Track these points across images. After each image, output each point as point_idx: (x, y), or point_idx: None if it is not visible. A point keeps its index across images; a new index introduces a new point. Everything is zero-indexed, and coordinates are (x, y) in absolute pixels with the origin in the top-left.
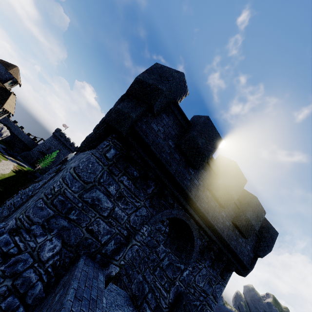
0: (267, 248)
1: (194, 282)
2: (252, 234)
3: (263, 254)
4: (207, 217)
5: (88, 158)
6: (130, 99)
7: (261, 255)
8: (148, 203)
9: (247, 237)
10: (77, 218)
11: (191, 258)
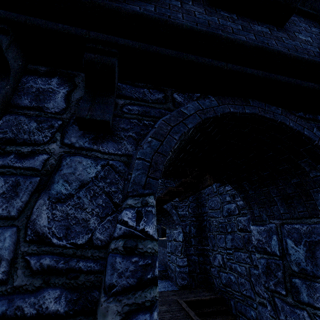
0: None
1: None
2: None
3: None
4: (279, 51)
5: None
6: None
7: None
8: (81, 134)
9: None
10: None
11: None
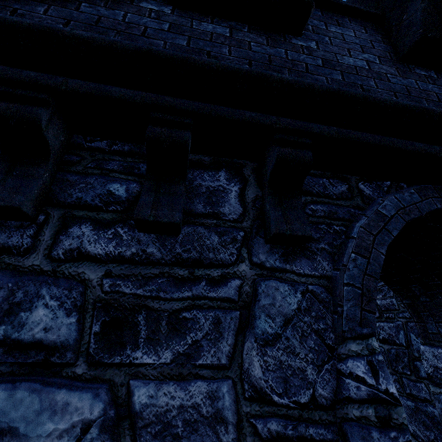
0: None
1: None
2: None
3: None
4: None
5: None
6: None
7: None
8: (268, 249)
9: None
10: None
11: None
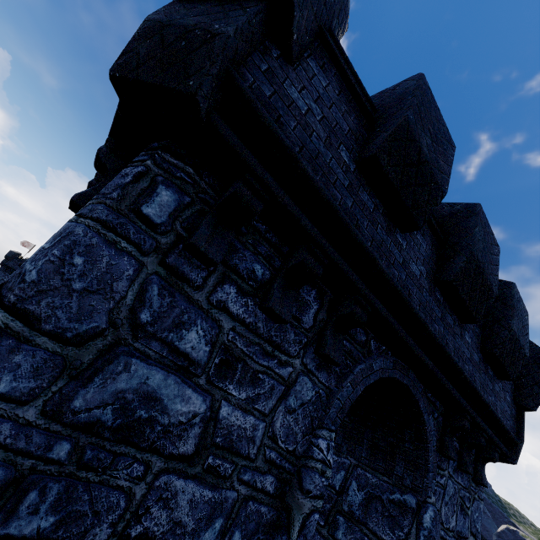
0: (537, 388)
1: (441, 526)
2: (521, 367)
3: (536, 402)
4: (450, 355)
5: (62, 233)
6: None
7: (531, 406)
8: (313, 357)
9: (513, 377)
10: (58, 518)
11: (427, 471)
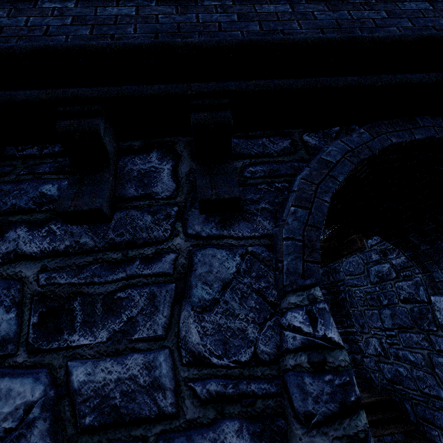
0: None
1: None
2: None
3: None
4: None
5: None
6: None
7: None
8: (204, 219)
9: None
10: None
11: None
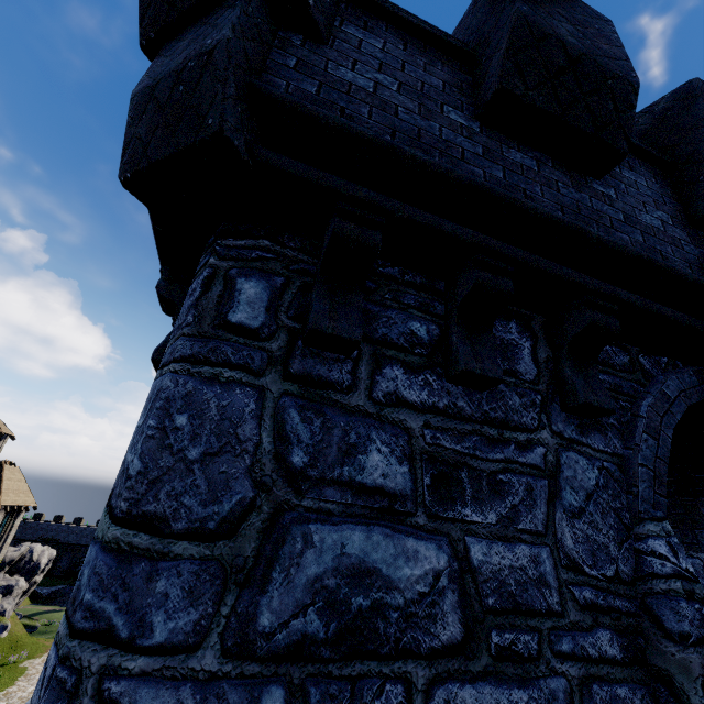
0: None
1: None
2: None
3: None
4: None
5: (151, 397)
6: (172, 41)
7: None
8: (565, 418)
9: None
10: None
11: None
